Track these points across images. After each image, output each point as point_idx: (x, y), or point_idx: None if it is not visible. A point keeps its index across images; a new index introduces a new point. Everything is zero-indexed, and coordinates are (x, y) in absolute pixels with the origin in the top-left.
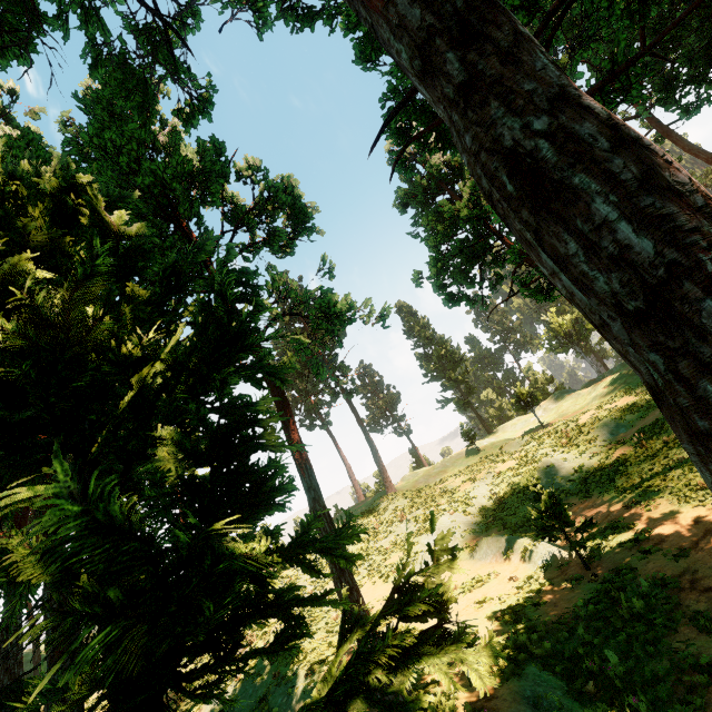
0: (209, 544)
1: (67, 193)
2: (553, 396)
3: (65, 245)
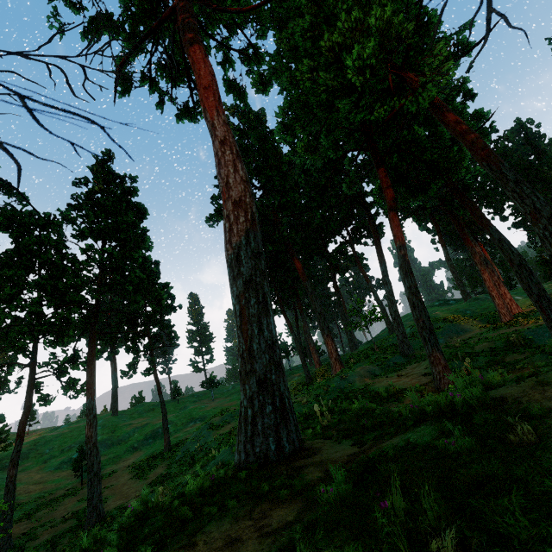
0: None
1: None
2: None
3: None
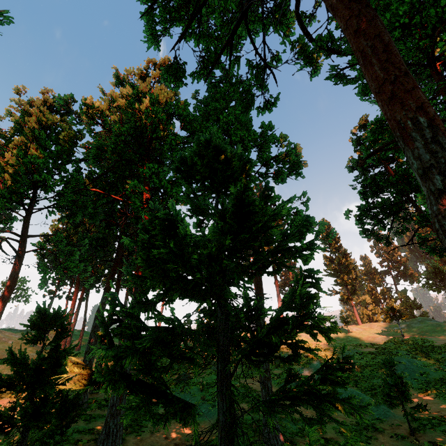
0: (313, 311)
1: (245, 164)
2: (417, 319)
3: (252, 190)
